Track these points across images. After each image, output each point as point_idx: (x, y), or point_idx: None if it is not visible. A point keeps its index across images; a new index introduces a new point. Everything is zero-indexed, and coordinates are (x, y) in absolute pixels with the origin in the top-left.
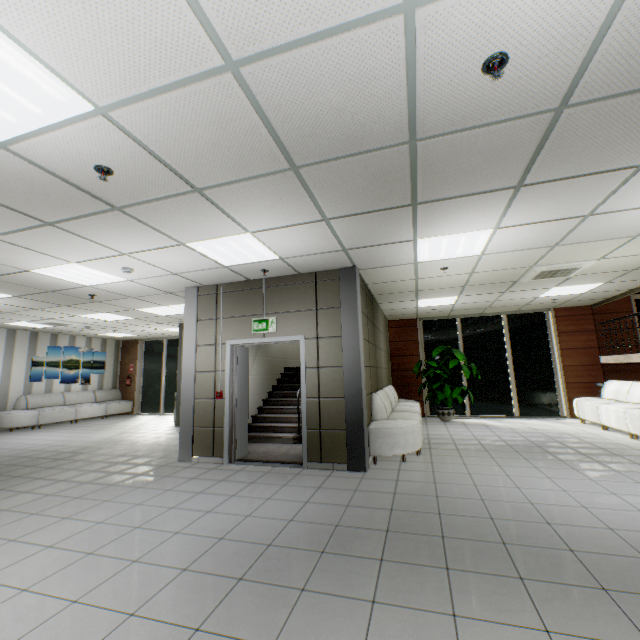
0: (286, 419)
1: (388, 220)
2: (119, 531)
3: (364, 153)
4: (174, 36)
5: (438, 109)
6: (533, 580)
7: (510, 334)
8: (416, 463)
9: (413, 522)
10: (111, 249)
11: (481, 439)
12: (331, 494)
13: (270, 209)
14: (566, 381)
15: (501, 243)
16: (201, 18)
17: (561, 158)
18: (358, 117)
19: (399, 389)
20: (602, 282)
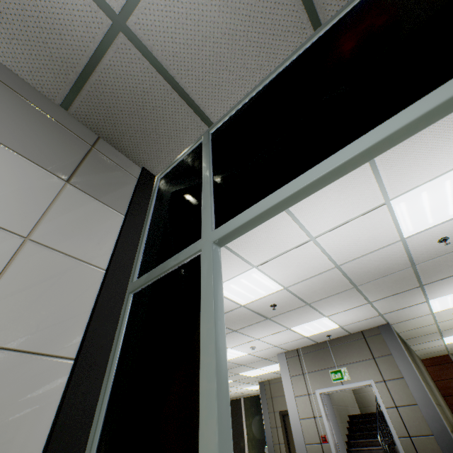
0: None
1: (406, 295)
2: None
3: (389, 274)
4: (320, 265)
5: (422, 255)
6: None
7: None
8: None
9: None
10: (252, 337)
11: None
12: None
13: (340, 304)
14: None
15: None
16: (330, 259)
17: None
18: (385, 265)
19: None
20: None
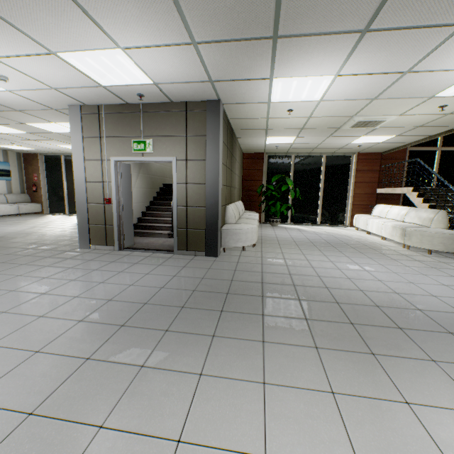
0: (163, 221)
1: (251, 53)
2: (29, 296)
3: None
4: None
5: None
6: (313, 320)
7: (325, 170)
8: (251, 252)
9: (245, 288)
10: None
11: (295, 238)
12: (192, 271)
13: (138, 20)
14: (353, 204)
15: (337, 91)
16: None
17: (408, 2)
18: None
19: (246, 204)
20: (395, 135)
